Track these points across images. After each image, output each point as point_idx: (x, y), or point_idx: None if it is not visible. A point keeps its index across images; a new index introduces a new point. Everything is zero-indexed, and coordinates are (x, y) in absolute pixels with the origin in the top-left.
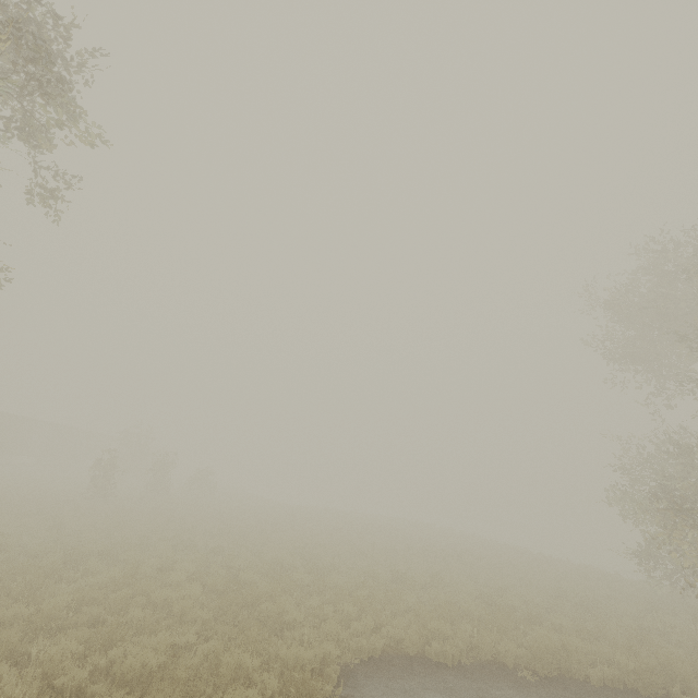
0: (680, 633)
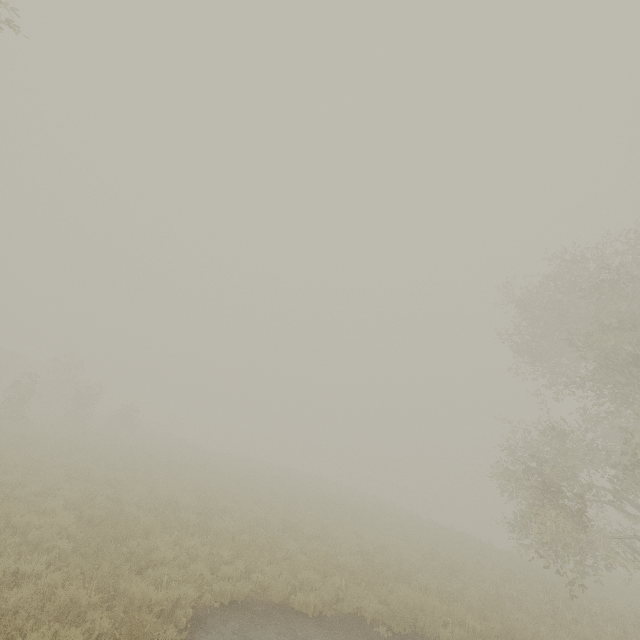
0: (529, 601)
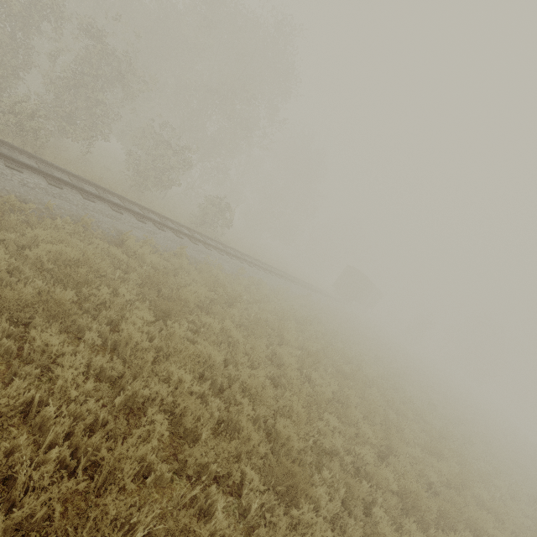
0: None
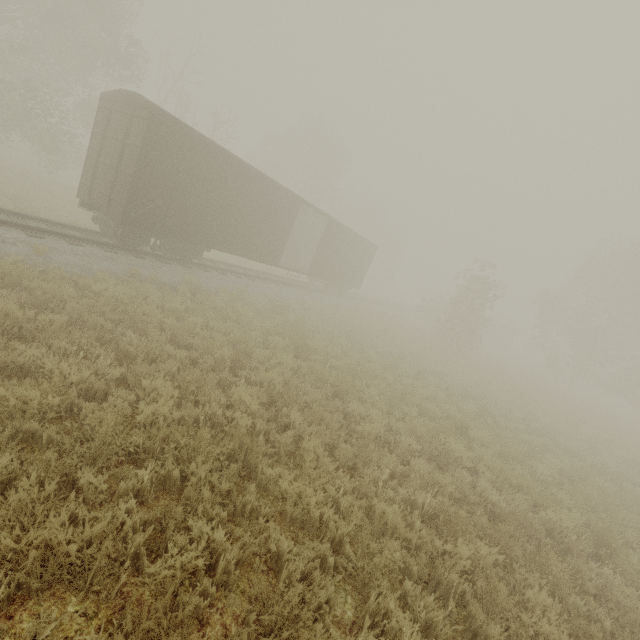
0: None
